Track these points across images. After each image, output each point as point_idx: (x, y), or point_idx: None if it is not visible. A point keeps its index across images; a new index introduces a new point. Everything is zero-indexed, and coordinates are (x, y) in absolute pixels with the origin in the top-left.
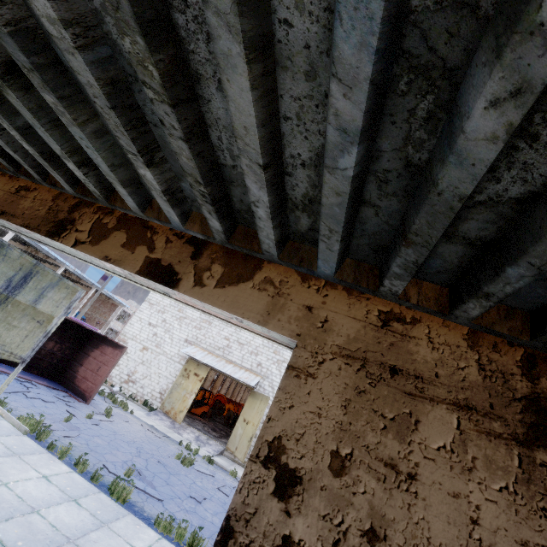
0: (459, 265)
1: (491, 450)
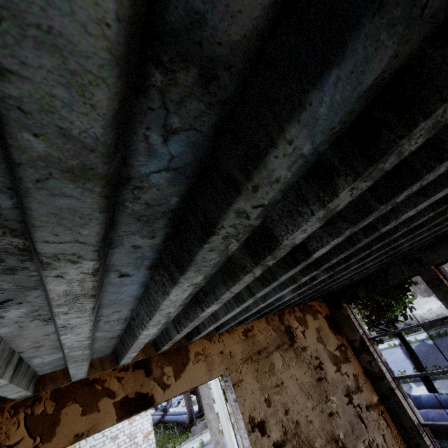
0: None
1: (289, 355)
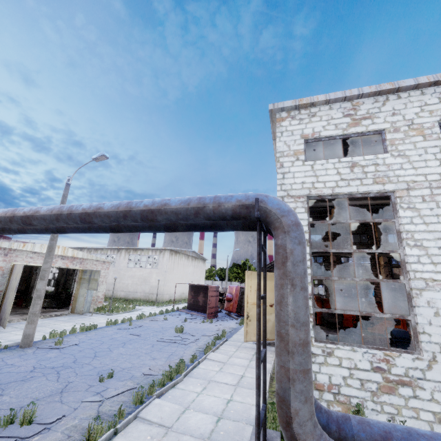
0: None
1: None
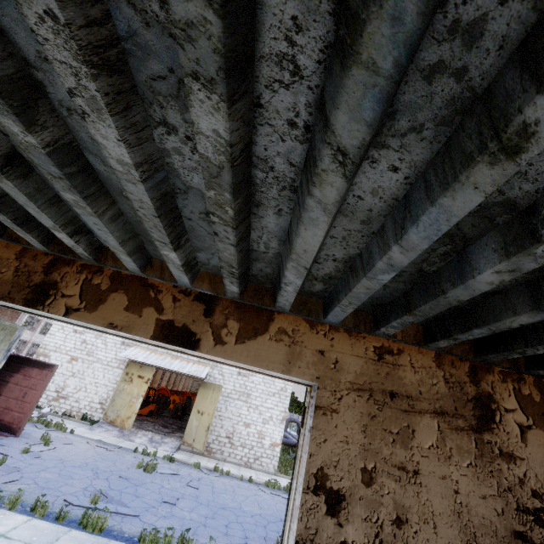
0: (435, 316)
1: (460, 440)
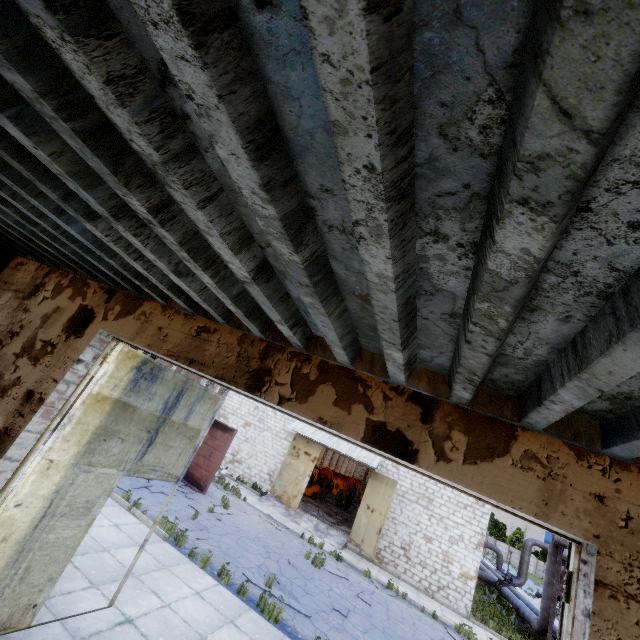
0: None
1: None
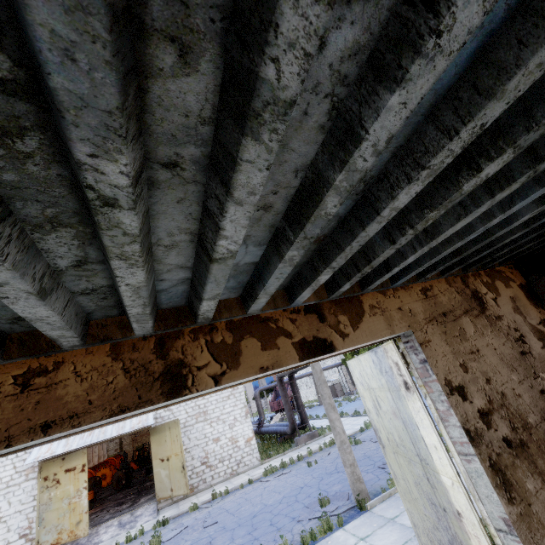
0: None
1: (480, 322)
